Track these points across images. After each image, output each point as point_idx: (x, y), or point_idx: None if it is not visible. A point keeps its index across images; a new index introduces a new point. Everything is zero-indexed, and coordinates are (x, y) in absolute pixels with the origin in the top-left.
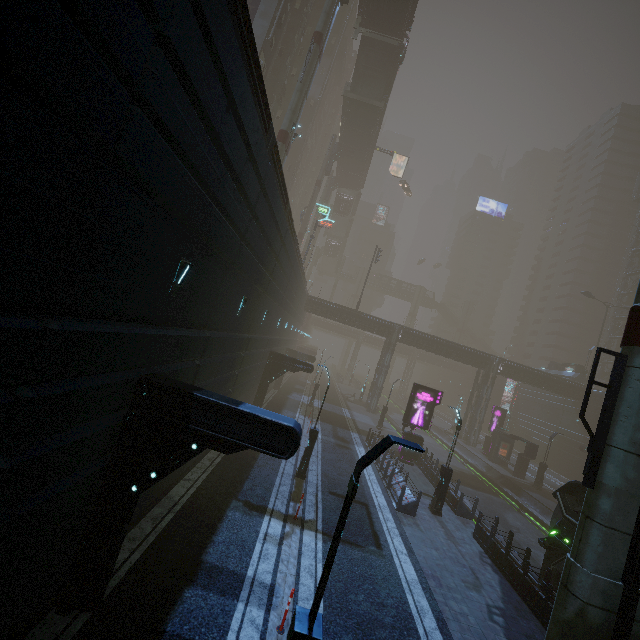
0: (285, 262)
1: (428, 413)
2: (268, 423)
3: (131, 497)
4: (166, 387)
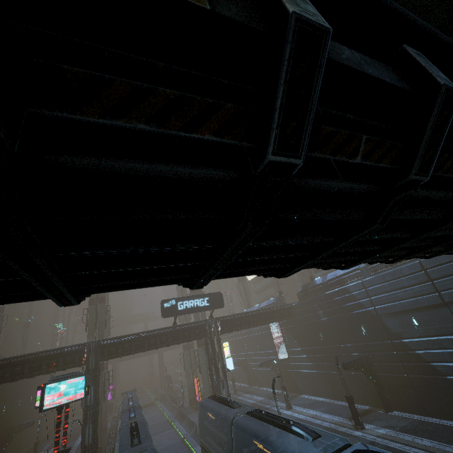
0: (35, 377)
1: (113, 392)
2: (28, 422)
3: (4, 450)
4: (7, 428)
